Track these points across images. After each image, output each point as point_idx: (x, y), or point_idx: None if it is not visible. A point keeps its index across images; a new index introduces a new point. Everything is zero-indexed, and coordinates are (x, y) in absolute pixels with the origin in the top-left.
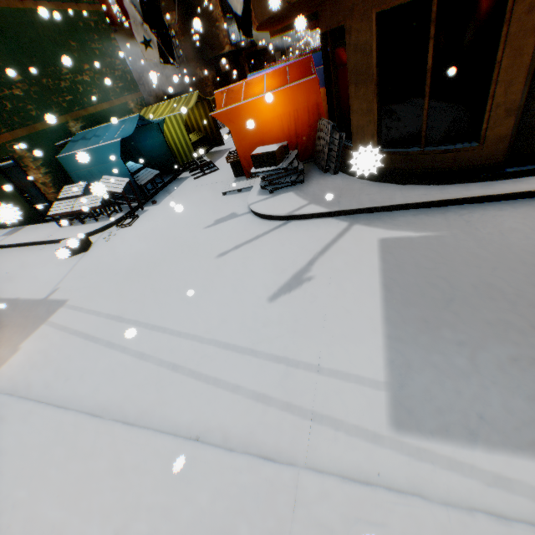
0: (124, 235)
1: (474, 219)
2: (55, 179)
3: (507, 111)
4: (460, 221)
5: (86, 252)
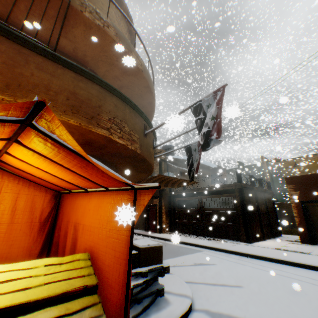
0: None
1: None
2: None
3: None
4: None
5: None
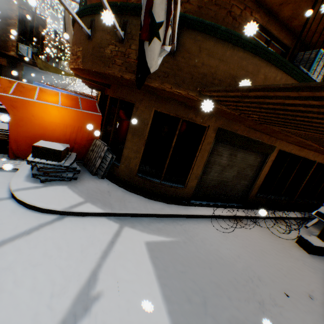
0: None
1: (187, 229)
2: None
3: (196, 177)
4: (182, 230)
5: None
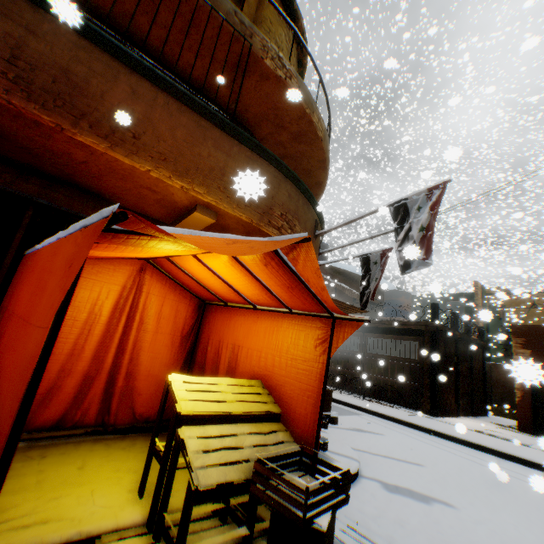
0: None
1: None
2: None
3: None
4: None
5: None
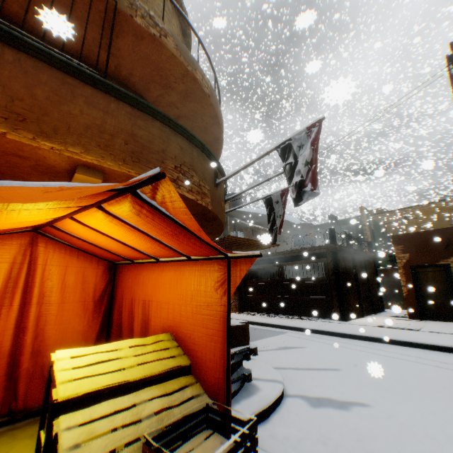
0: None
1: None
2: None
3: None
4: None
5: None
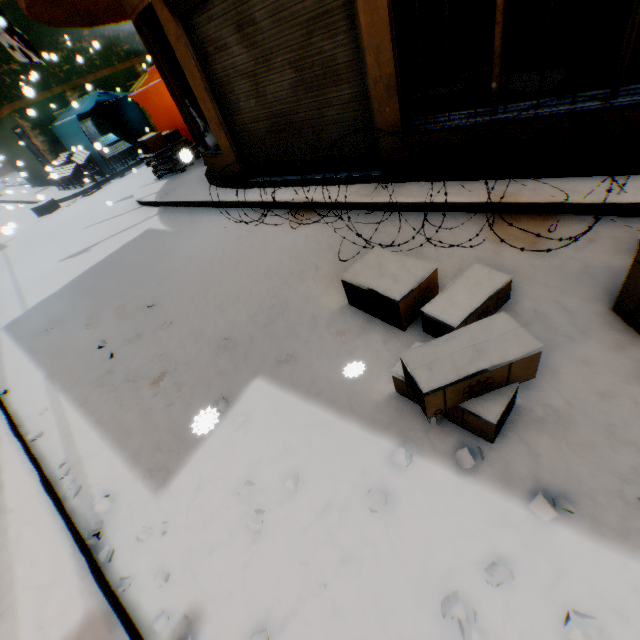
0: (79, 203)
1: (199, 221)
2: (53, 147)
3: (218, 126)
4: (192, 221)
5: (51, 214)
